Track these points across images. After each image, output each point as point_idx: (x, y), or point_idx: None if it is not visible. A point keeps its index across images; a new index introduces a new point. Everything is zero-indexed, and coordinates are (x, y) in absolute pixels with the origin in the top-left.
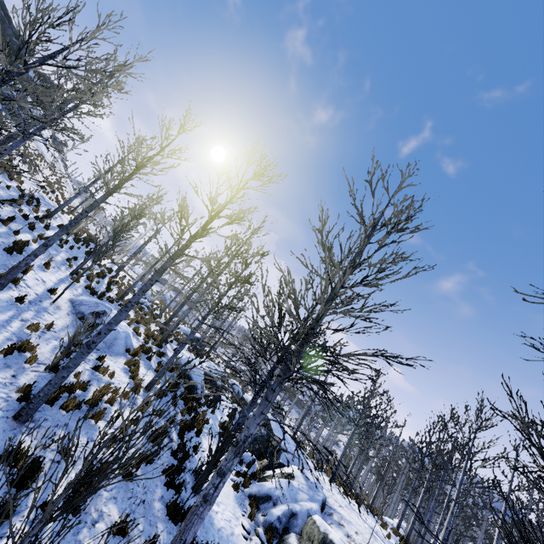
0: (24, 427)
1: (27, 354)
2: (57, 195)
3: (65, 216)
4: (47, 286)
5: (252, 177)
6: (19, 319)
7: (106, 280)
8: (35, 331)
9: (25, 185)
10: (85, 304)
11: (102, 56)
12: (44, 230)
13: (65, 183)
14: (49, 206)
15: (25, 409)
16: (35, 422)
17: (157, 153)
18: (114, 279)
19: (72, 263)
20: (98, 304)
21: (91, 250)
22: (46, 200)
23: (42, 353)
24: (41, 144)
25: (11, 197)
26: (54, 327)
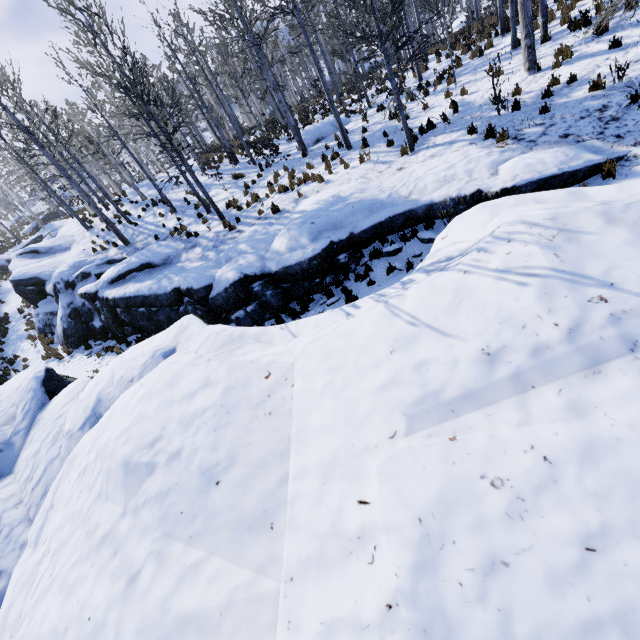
0: None
1: None
2: None
3: None
4: None
5: None
6: None
7: None
8: None
9: None
10: None
11: None
12: None
13: None
14: None
15: None
16: None
17: None
18: None
19: None
20: None
21: None
22: None
23: None
24: None
25: None
26: None
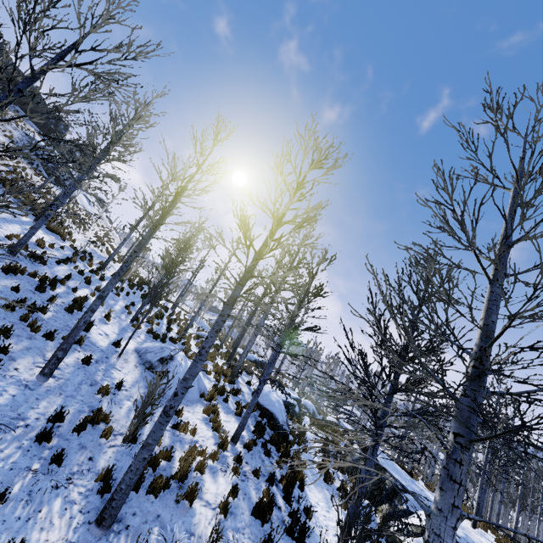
0: (110, 532)
1: (101, 425)
2: (107, 247)
3: (116, 265)
4: (110, 339)
5: (313, 165)
6: (88, 383)
7: (165, 319)
8: (106, 394)
9: (77, 243)
10: (150, 351)
11: (120, 42)
12: (100, 282)
13: (113, 235)
14: (101, 258)
15: (107, 509)
16: (121, 521)
17: (195, 172)
18: (171, 317)
19: (131, 309)
20: (163, 349)
21: (145, 292)
22: (98, 253)
23: (117, 420)
24: (86, 204)
25: (66, 256)
26: (125, 385)
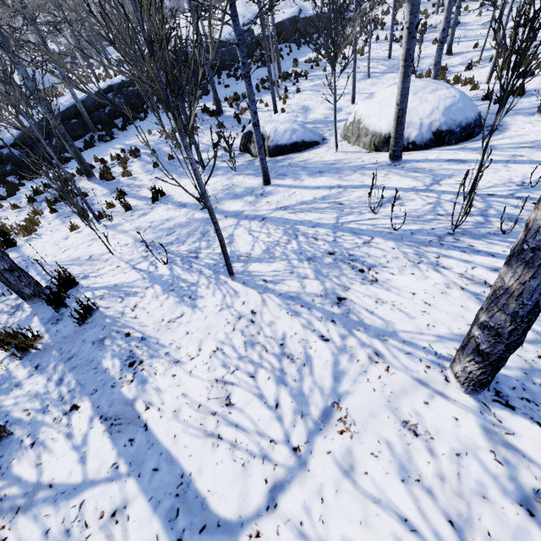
0: None
1: None
2: None
3: None
4: None
5: None
6: None
7: None
8: None
9: None
10: None
11: None
12: None
13: None
14: None
15: None
16: None
17: None
18: None
19: None
20: None
21: None
22: None
23: None
24: None
25: None
26: None
